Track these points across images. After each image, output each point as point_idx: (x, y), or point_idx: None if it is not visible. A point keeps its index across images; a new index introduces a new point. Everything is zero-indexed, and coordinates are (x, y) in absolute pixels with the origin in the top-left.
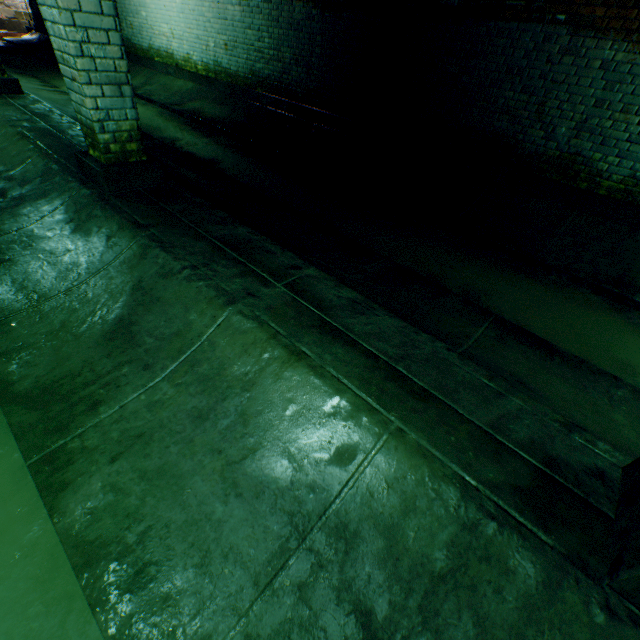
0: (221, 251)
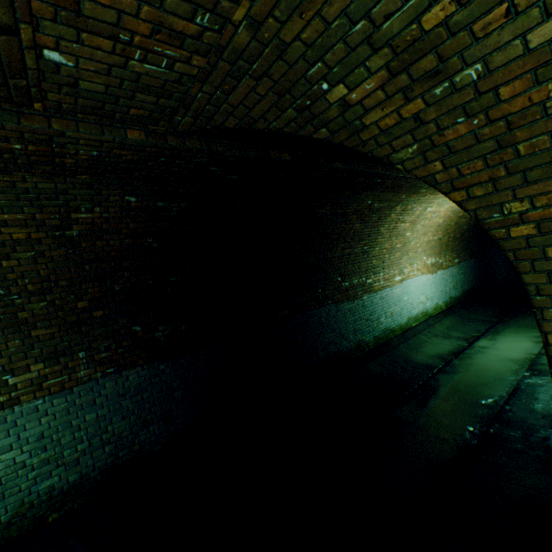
0: None
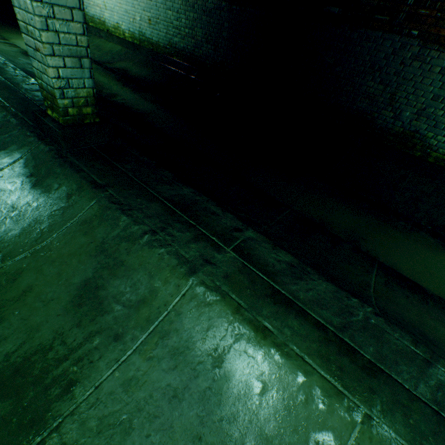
0: (173, 213)
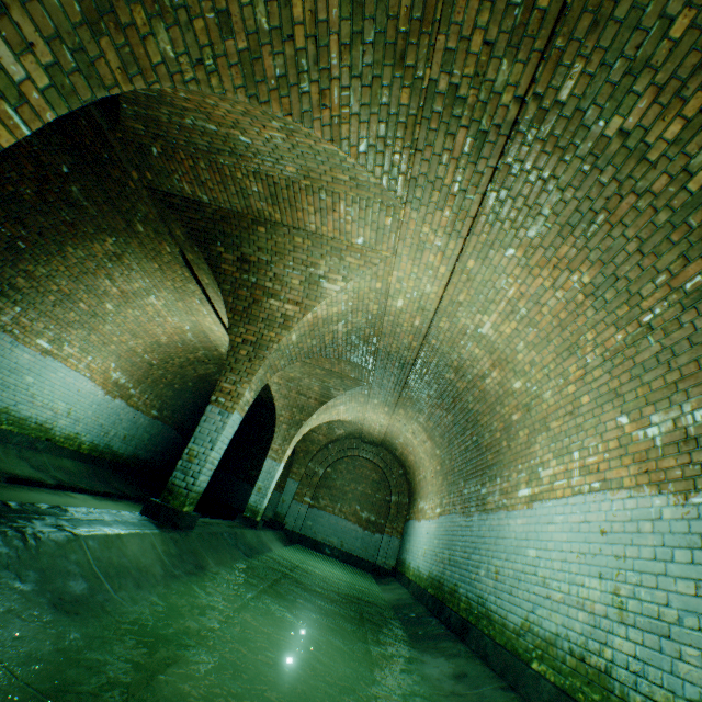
0: None
